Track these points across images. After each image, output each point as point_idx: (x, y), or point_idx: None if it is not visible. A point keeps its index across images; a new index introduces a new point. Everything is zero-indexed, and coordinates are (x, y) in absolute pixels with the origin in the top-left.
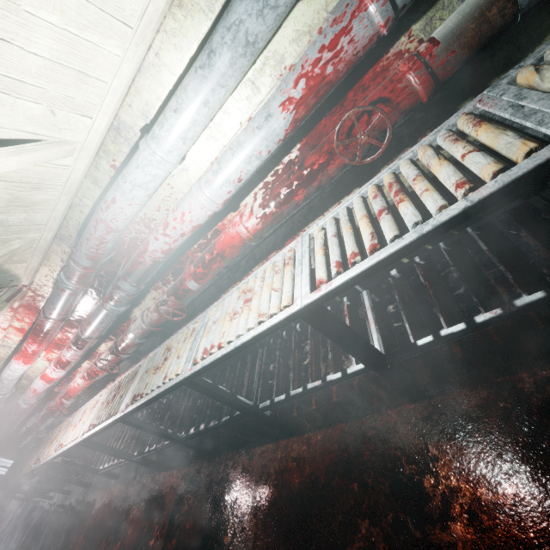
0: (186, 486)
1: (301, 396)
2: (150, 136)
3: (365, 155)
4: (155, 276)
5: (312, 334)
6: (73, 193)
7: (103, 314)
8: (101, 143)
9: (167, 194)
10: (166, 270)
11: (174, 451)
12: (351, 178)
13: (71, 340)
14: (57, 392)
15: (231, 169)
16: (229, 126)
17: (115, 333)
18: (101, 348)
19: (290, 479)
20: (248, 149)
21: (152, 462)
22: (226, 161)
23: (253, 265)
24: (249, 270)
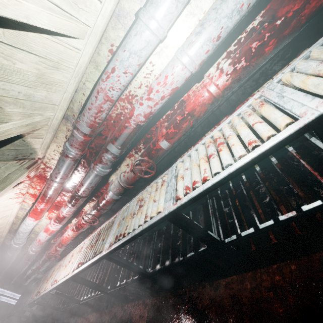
0: (153, 315)
1: (273, 227)
2: (149, 3)
3: (320, 14)
4: (131, 145)
5: (249, 187)
6: (80, 77)
7: (93, 176)
8: (104, 31)
9: (148, 72)
10: (139, 140)
11: (138, 285)
12: (302, 39)
13: (67, 200)
14: (52, 243)
15: (214, 26)
16: (206, 1)
17: (96, 195)
18: (86, 208)
19: (270, 308)
20: (232, 3)
21: (120, 295)
22: (209, 20)
23: (207, 131)
24: (203, 135)
